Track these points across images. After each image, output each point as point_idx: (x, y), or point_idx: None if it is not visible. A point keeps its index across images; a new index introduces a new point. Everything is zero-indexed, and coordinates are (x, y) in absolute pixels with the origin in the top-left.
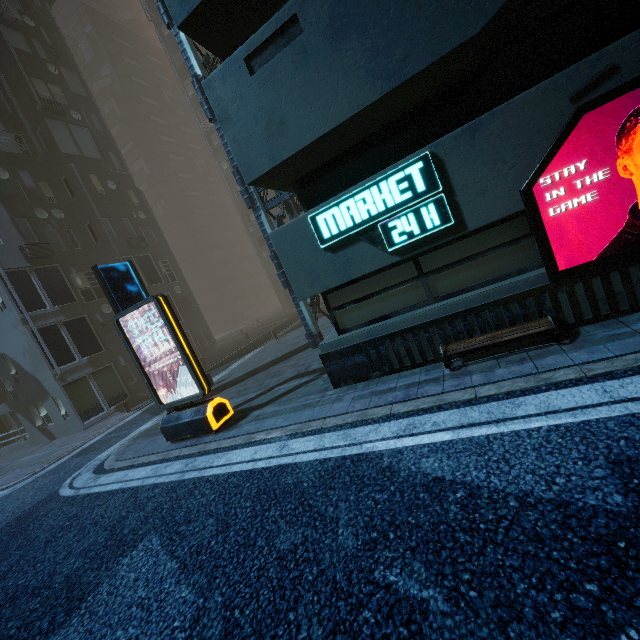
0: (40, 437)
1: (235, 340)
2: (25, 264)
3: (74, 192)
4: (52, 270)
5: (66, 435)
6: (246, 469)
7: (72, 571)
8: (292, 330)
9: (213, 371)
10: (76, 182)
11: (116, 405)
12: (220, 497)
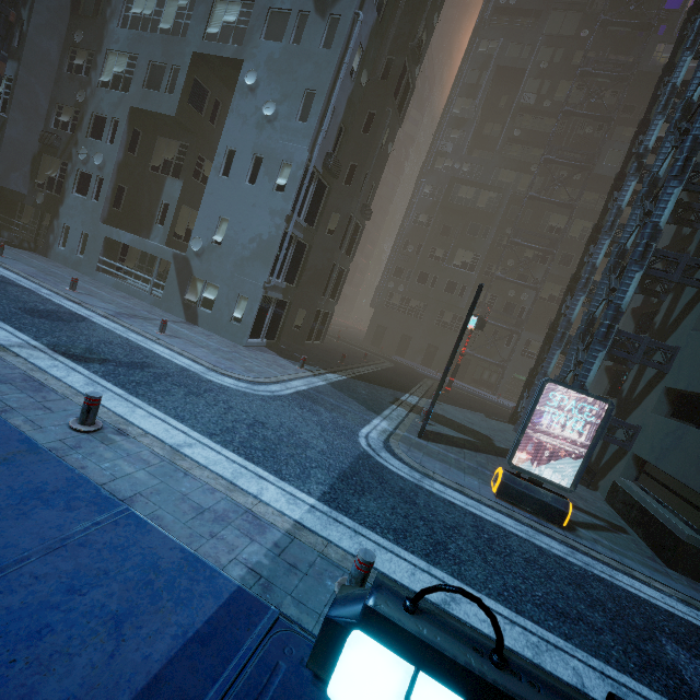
0: (176, 308)
1: (334, 342)
2: (320, 169)
3: (370, 131)
4: (323, 187)
5: (214, 332)
6: (682, 616)
7: (606, 624)
8: (441, 400)
9: (376, 387)
10: (380, 126)
11: (267, 340)
12: (696, 637)
